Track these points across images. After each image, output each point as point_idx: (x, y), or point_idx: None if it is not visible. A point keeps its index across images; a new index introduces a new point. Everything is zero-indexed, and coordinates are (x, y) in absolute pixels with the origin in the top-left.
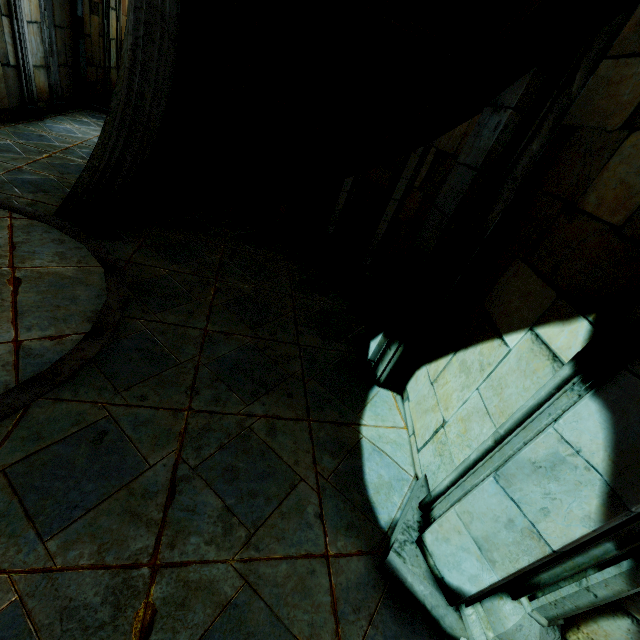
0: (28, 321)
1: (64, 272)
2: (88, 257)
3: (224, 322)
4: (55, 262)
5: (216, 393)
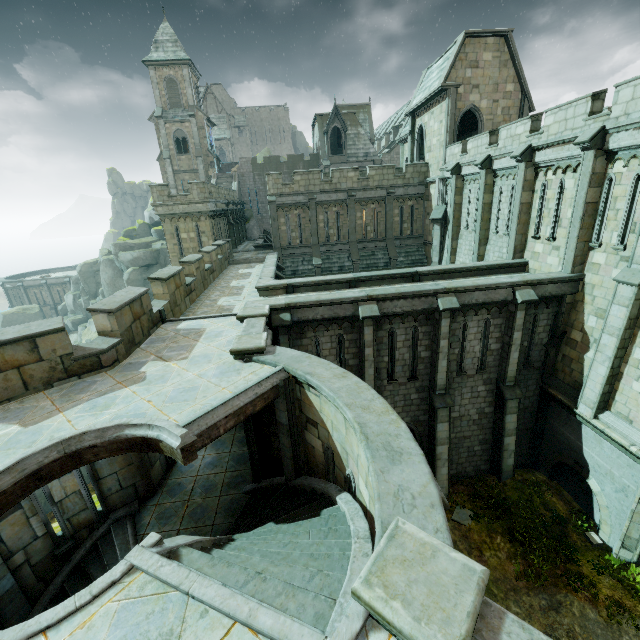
0: None
1: None
2: None
3: None
4: None
5: None
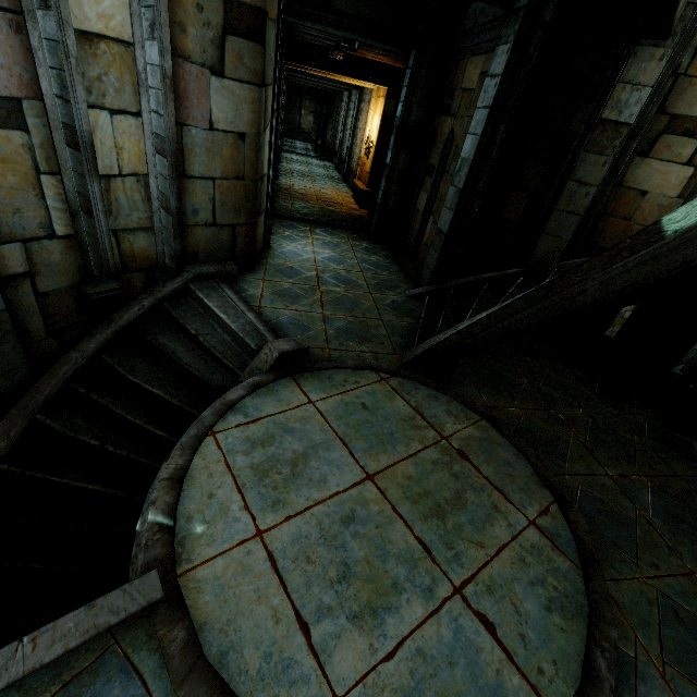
0: (513, 497)
1: (472, 433)
2: (465, 410)
3: (610, 462)
4: (456, 423)
5: (689, 549)
